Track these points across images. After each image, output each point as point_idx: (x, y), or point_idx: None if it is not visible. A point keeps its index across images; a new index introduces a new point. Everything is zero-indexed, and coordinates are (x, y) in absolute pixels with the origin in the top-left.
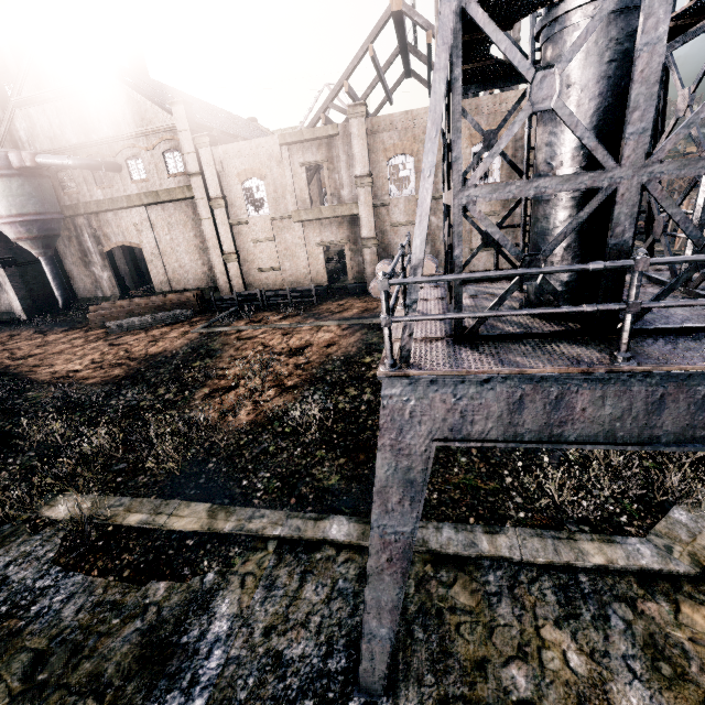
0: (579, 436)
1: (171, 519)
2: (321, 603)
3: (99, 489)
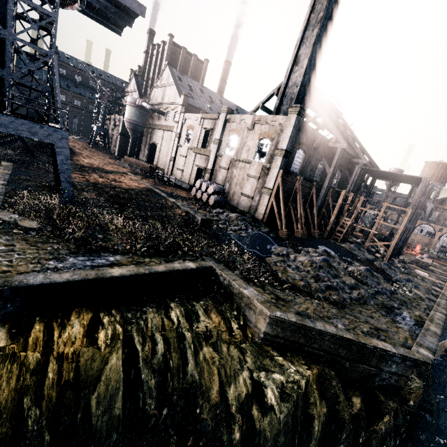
0: None
1: (2, 170)
2: None
3: (17, 166)
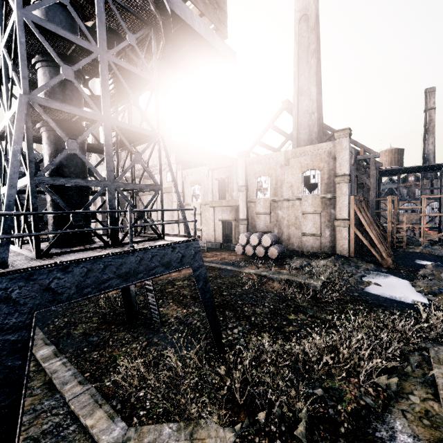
0: None
1: None
2: None
3: None
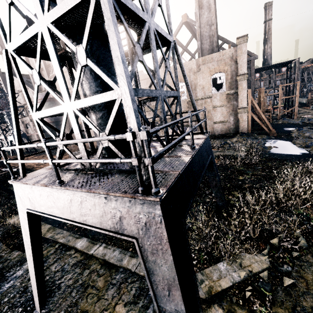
0: (57, 214)
1: None
2: (54, 271)
3: None
